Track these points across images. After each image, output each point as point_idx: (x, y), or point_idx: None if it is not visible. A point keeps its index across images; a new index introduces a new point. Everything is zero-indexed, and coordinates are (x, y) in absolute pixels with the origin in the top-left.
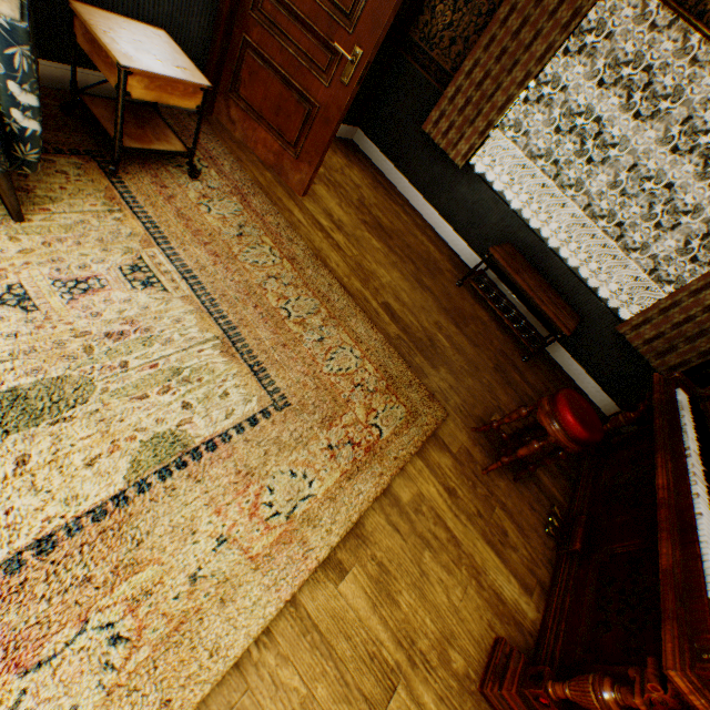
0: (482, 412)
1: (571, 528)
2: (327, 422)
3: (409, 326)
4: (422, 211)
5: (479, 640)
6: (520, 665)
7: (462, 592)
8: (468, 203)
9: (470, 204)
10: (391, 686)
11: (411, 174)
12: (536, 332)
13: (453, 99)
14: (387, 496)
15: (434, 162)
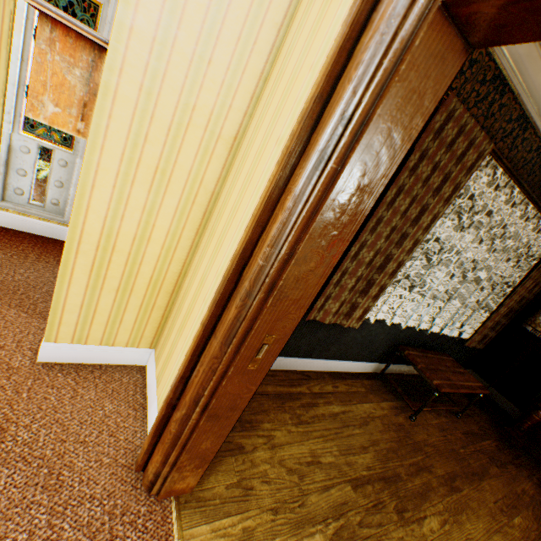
0: None
1: None
2: None
3: None
4: (311, 368)
5: None
6: None
7: None
8: (358, 338)
9: (360, 338)
10: None
11: (290, 351)
12: None
13: (338, 281)
14: None
15: (316, 330)
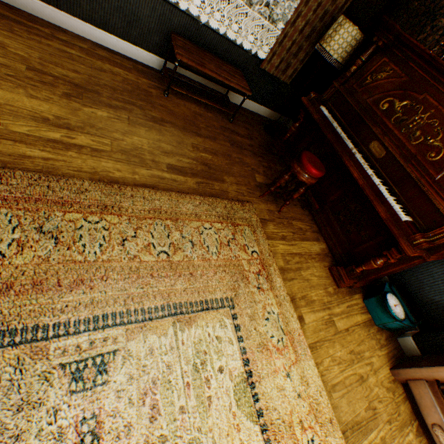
0: (253, 181)
1: (309, 200)
2: (245, 279)
3: (191, 168)
4: (71, 28)
5: (327, 275)
6: (343, 270)
7: (315, 269)
8: (114, 2)
9: (116, 2)
10: (333, 322)
11: None
12: (221, 94)
13: None
14: (280, 272)
15: None
